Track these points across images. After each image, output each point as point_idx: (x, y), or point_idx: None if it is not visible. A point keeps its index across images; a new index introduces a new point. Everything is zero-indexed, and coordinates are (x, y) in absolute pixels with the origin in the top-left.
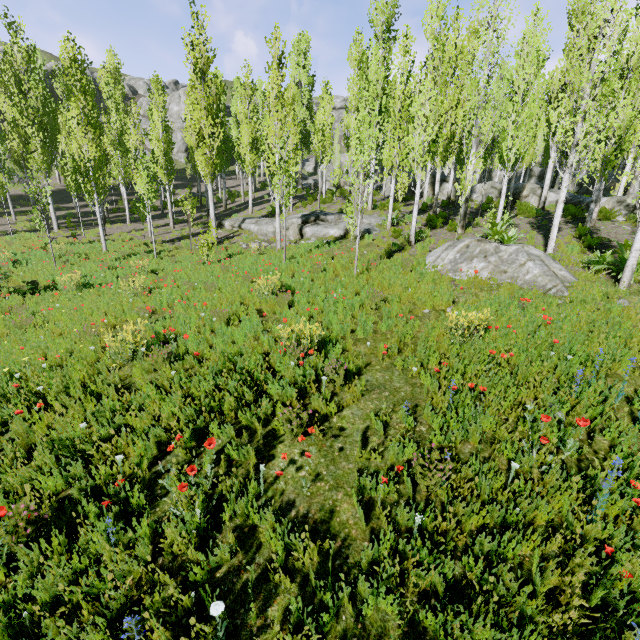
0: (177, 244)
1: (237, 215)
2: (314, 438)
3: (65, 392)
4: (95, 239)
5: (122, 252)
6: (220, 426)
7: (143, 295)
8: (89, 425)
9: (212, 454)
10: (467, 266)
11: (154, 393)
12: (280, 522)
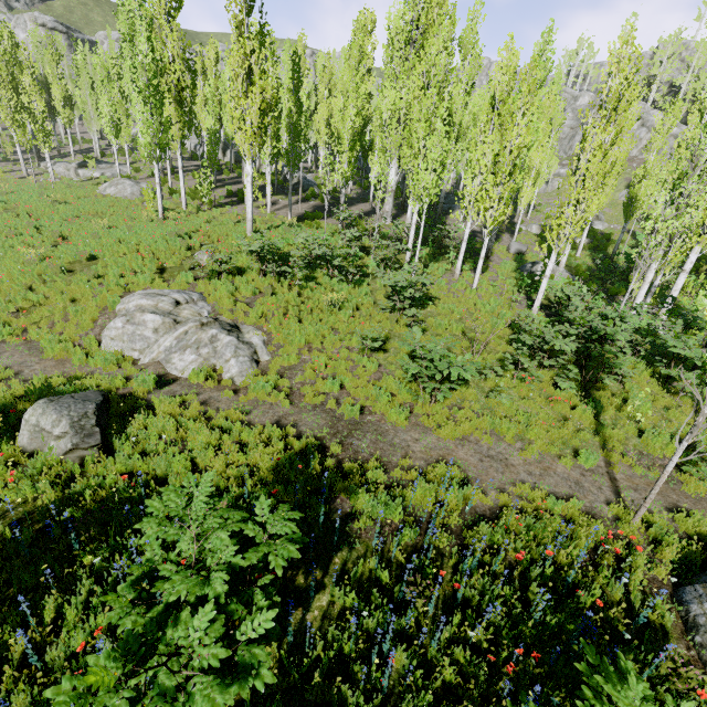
0: None
1: (61, 159)
2: None
3: None
4: None
5: None
6: None
7: None
8: None
9: None
10: (109, 189)
11: None
12: None
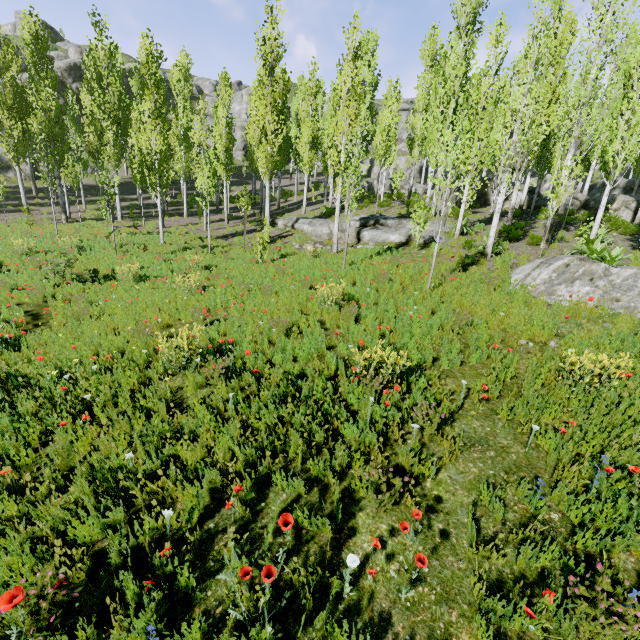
0: (230, 240)
1: (290, 214)
2: (404, 509)
3: (113, 401)
4: (154, 230)
5: (178, 245)
6: (284, 472)
7: (197, 292)
8: (135, 448)
9: (276, 515)
10: (566, 289)
11: (208, 418)
12: None
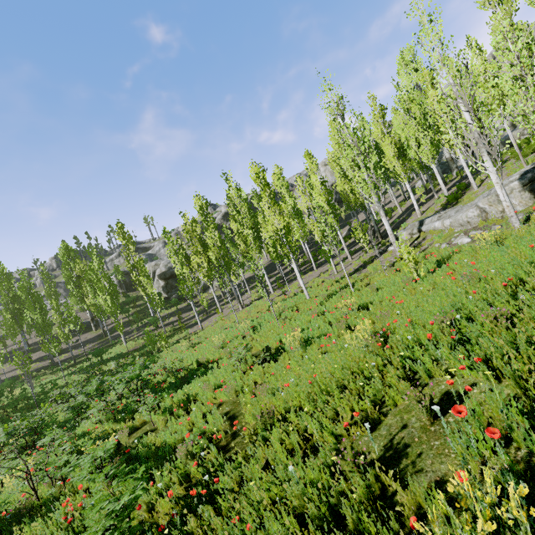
0: (363, 272)
1: (405, 224)
2: None
3: None
4: (297, 291)
5: (322, 295)
6: None
7: (376, 347)
8: None
9: None
10: None
11: None
12: None
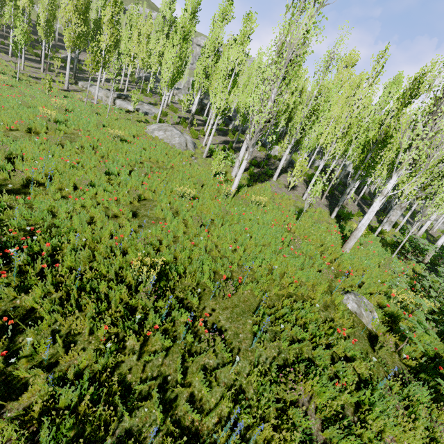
0: (39, 81)
1: (92, 82)
2: (31, 134)
3: None
4: None
5: None
6: None
7: None
8: None
9: None
10: (157, 132)
11: None
12: (3, 137)
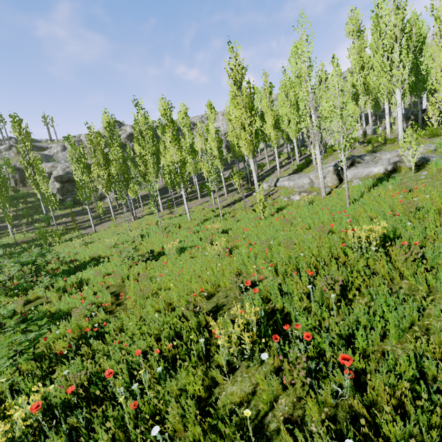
0: (233, 207)
1: (269, 178)
2: None
3: (182, 422)
4: (182, 213)
5: (200, 219)
6: None
7: (225, 256)
8: None
9: None
10: None
11: None
12: None
